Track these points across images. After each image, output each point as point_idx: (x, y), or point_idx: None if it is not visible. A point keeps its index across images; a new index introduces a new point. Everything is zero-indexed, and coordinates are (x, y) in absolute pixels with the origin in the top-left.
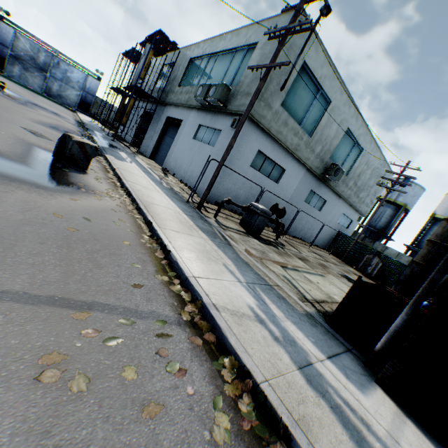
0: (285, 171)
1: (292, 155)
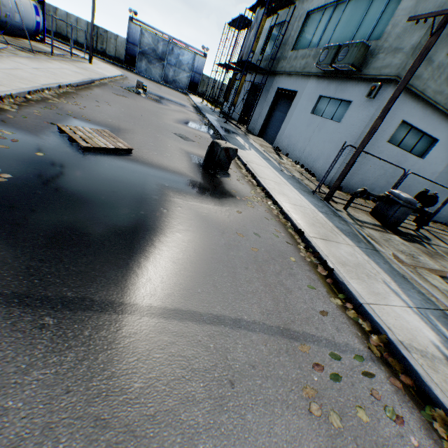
0: (436, 142)
1: None
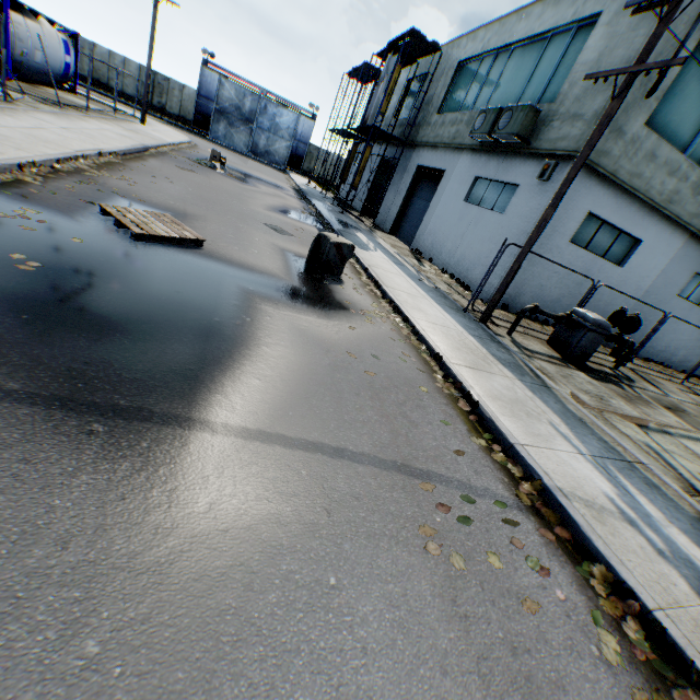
0: (639, 244)
1: (657, 213)
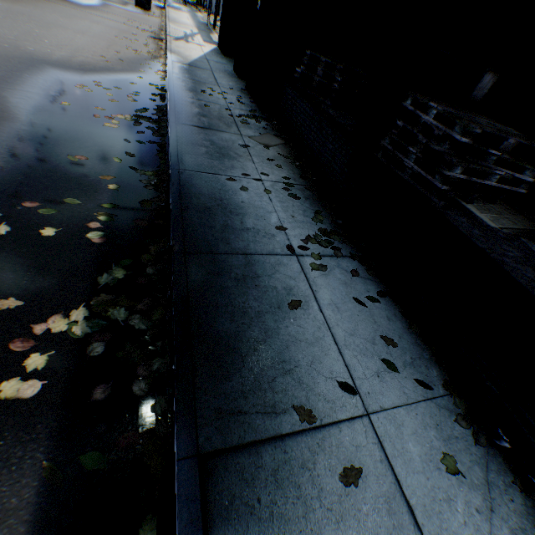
0: None
1: None
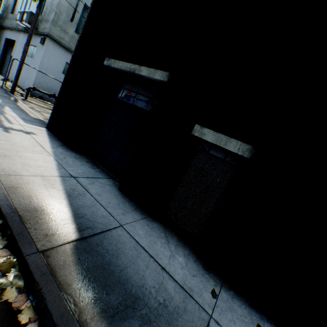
0: None
1: None
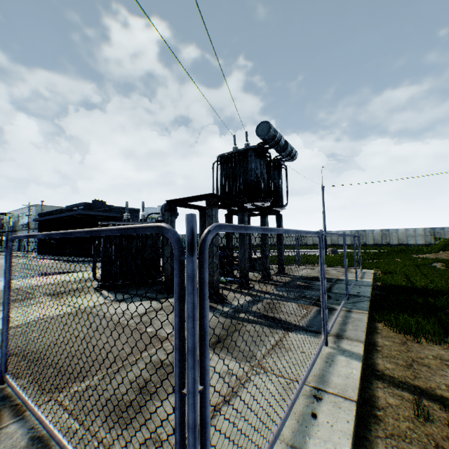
0: None
1: None
